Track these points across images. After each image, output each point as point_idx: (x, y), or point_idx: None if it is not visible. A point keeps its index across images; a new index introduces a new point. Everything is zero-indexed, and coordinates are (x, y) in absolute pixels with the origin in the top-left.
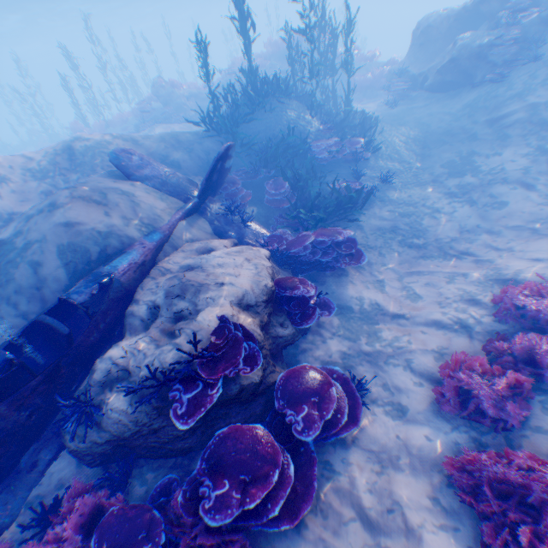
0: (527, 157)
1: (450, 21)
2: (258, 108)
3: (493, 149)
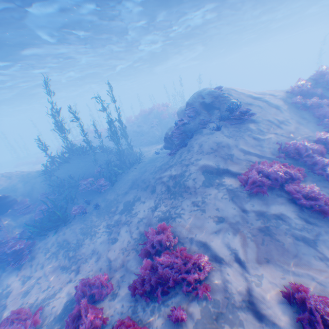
0: (150, 209)
1: (184, 112)
2: (69, 161)
3: (146, 198)
